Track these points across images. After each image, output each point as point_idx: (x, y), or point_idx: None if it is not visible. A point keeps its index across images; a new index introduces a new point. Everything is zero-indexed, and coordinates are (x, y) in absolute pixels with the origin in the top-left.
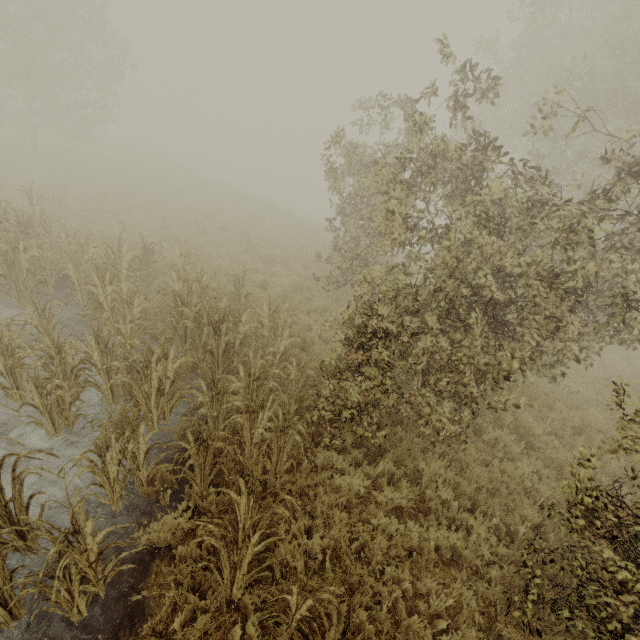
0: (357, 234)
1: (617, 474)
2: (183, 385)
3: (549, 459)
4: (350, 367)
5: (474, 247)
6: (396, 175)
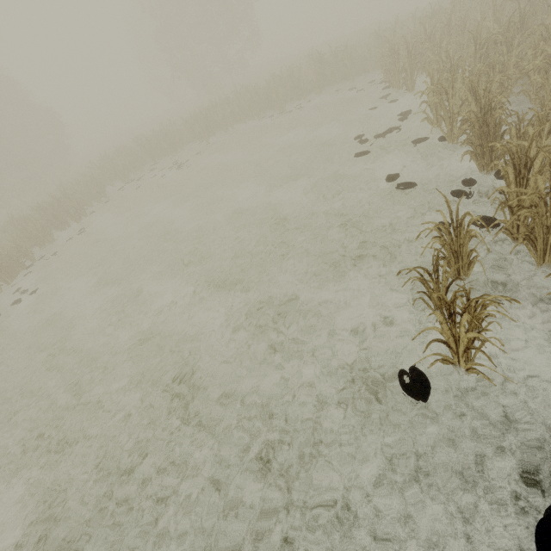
0: None
1: None
2: None
3: None
4: None
5: None
6: None
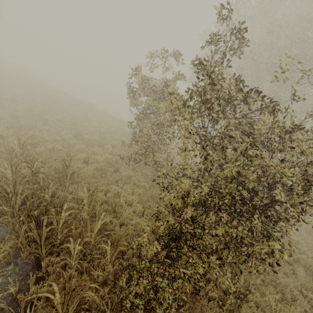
0: (149, 133)
1: (309, 286)
2: (5, 269)
3: (275, 283)
4: (160, 260)
5: (254, 163)
6: (187, 102)
